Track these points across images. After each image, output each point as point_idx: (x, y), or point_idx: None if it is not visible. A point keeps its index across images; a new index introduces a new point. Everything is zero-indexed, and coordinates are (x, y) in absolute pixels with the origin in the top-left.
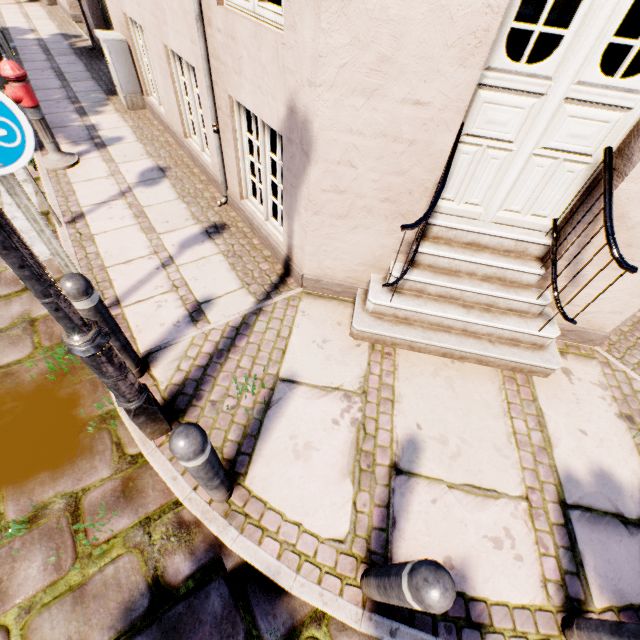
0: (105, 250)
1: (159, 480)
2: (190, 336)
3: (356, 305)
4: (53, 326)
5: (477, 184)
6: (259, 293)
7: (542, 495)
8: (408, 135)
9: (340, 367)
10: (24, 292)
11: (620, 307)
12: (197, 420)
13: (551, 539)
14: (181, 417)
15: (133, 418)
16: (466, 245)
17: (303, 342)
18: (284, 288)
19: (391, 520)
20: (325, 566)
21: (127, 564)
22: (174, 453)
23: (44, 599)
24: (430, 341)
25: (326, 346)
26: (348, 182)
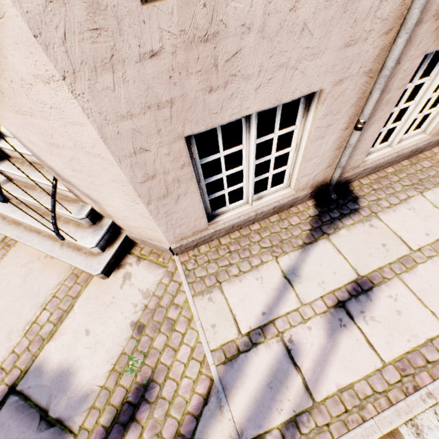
0: None
1: None
2: None
3: None
4: None
5: None
6: None
7: (5, 377)
8: None
9: None
10: None
11: (147, 225)
12: None
13: None
14: None
15: None
16: (35, 163)
17: None
18: None
19: None
20: None
21: None
22: None
23: None
24: (19, 240)
25: None
26: None
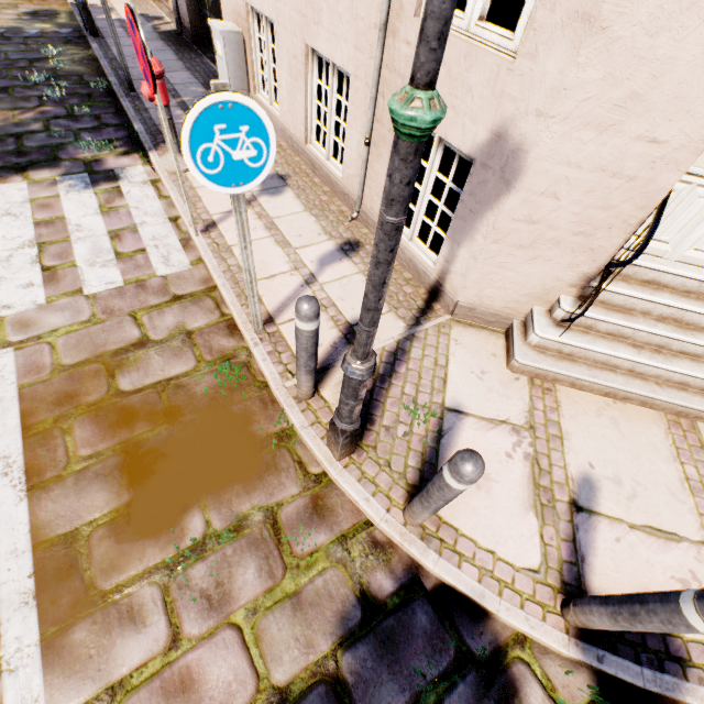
0: None
1: (346, 500)
2: None
3: (516, 337)
4: (210, 340)
5: (673, 222)
6: (408, 318)
7: None
8: (630, 171)
9: (503, 400)
10: (173, 303)
11: None
12: (375, 444)
13: None
14: (359, 440)
15: (343, 439)
16: (643, 283)
17: (462, 372)
18: (432, 314)
19: (579, 555)
20: (524, 593)
21: (334, 577)
22: (464, 476)
23: (265, 603)
24: (597, 379)
25: (485, 378)
26: (544, 213)
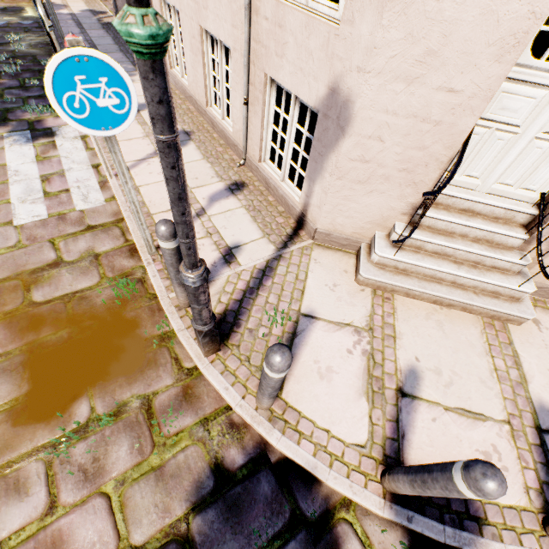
0: (149, 200)
1: (211, 389)
2: (226, 275)
3: (362, 256)
4: (113, 261)
5: (480, 160)
6: (278, 242)
7: (521, 420)
8: (436, 117)
9: (349, 307)
10: (87, 231)
11: None
12: (239, 343)
13: (530, 456)
14: (226, 340)
15: (201, 338)
16: (461, 211)
17: (317, 285)
18: (298, 239)
19: (400, 432)
20: (351, 465)
21: (194, 453)
22: (273, 366)
23: (133, 475)
24: (425, 290)
25: (336, 289)
26: (374, 153)
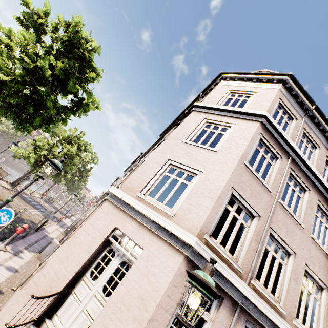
0: None
1: None
2: None
3: None
4: None
5: (67, 313)
6: None
7: None
8: (60, 276)
9: None
10: None
11: None
12: None
13: None
14: None
15: None
16: None
17: None
18: None
19: None
20: None
21: None
22: None
23: None
24: None
25: None
26: (40, 282)
